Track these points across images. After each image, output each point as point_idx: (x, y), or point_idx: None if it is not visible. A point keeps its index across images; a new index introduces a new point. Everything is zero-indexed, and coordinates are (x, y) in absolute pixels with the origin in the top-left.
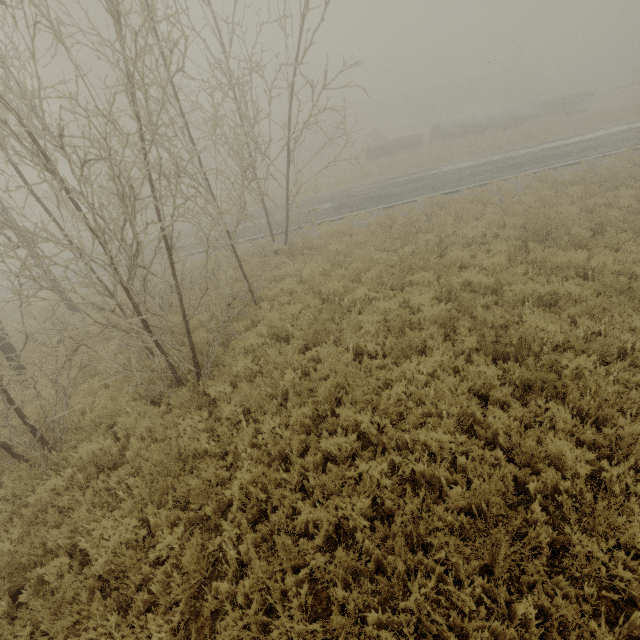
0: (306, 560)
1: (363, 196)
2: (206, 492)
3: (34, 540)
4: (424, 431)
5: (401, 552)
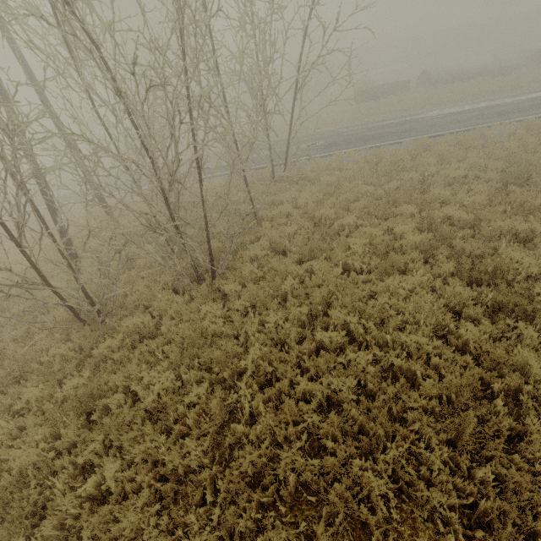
0: (303, 418)
1: (352, 136)
2: (224, 361)
3: (100, 380)
4: (405, 334)
5: (382, 421)
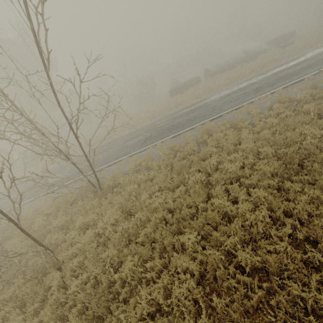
0: None
1: (162, 127)
2: None
3: None
4: None
5: None
